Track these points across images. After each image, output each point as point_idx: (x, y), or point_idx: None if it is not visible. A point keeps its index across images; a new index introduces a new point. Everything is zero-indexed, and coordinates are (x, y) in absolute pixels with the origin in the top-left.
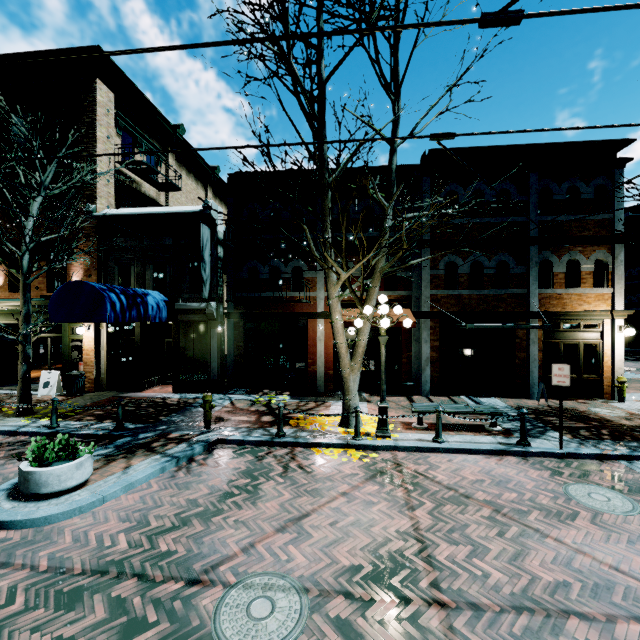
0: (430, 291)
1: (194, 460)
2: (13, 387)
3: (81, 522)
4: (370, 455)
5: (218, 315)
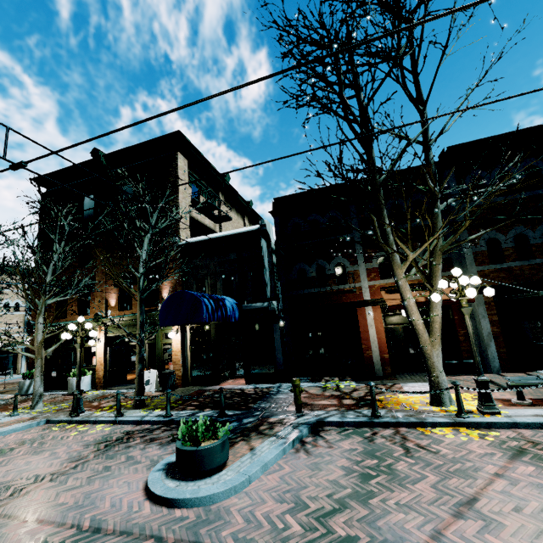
0: (476, 268)
1: (305, 442)
2: (120, 387)
3: (240, 502)
4: (489, 433)
5: (278, 311)
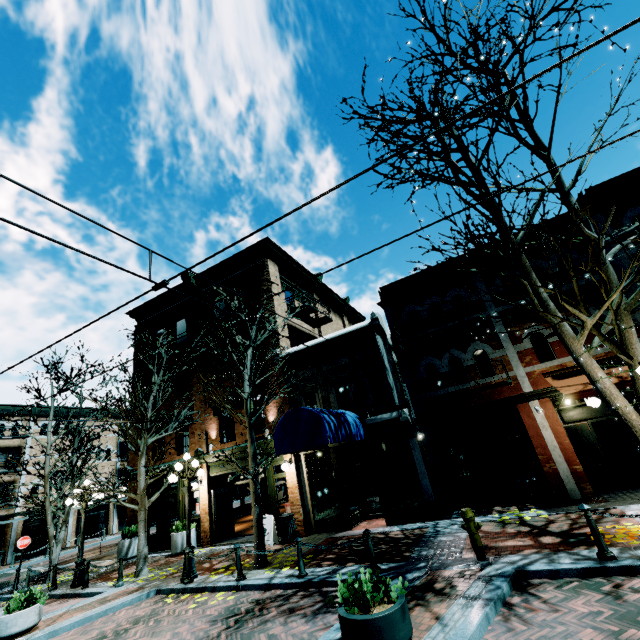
0: None
1: (512, 604)
2: (229, 541)
3: None
4: None
5: (412, 422)
